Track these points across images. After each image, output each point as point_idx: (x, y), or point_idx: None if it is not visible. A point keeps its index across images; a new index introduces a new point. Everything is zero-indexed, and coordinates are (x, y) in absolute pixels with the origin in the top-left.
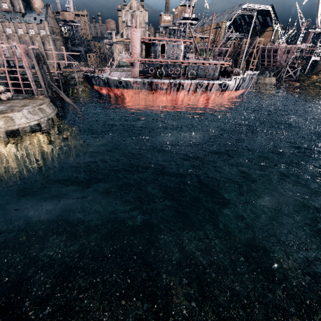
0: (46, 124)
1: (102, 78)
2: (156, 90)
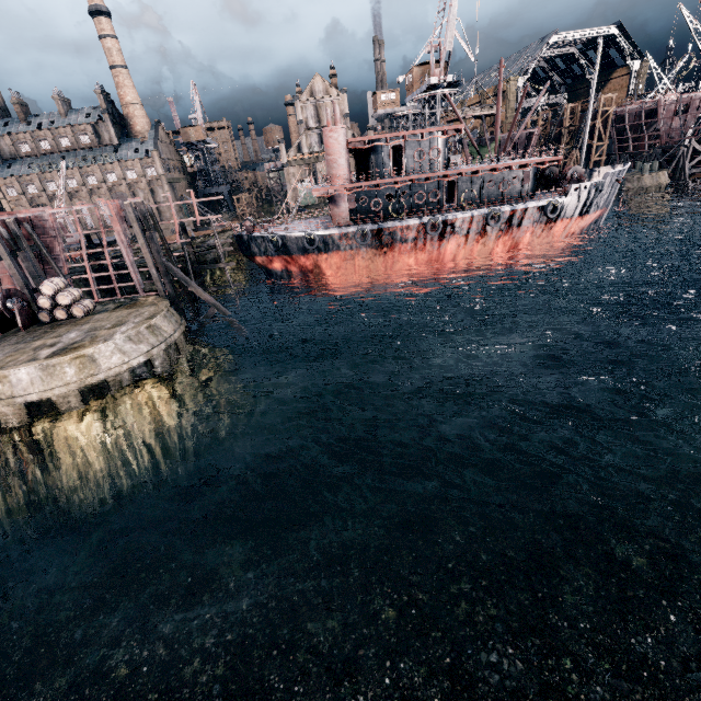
0: (165, 358)
1: (271, 239)
2: (391, 244)
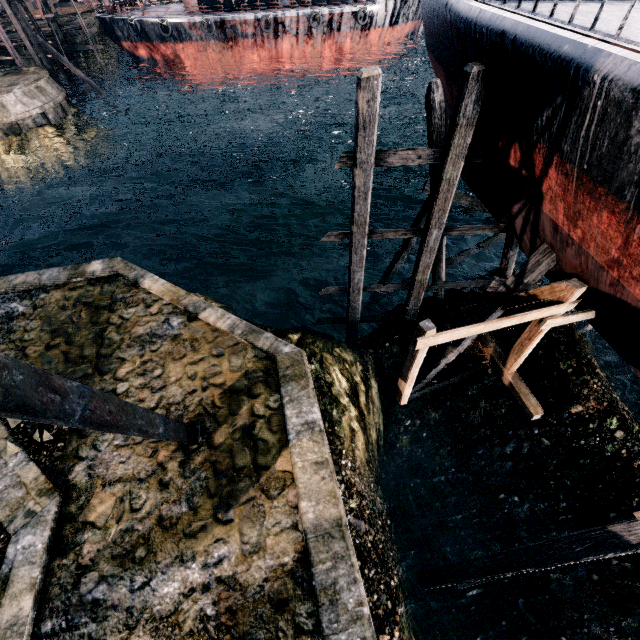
0: (55, 114)
1: (130, 23)
2: (235, 39)
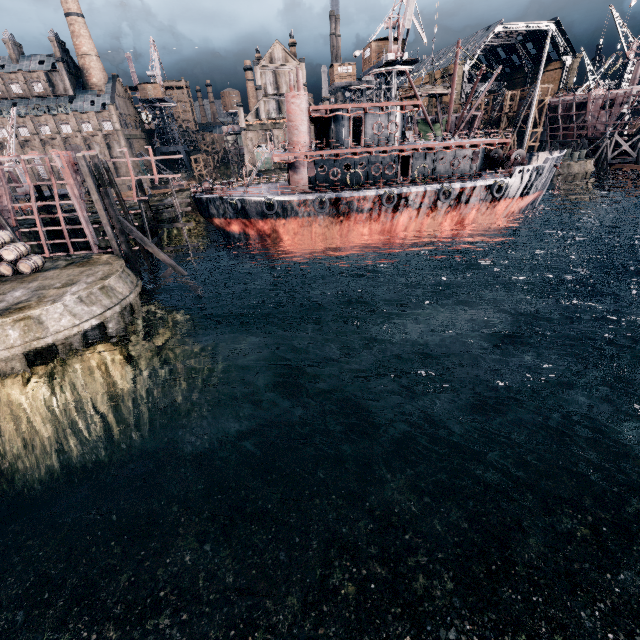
0: (119, 320)
1: (230, 201)
2: (347, 213)
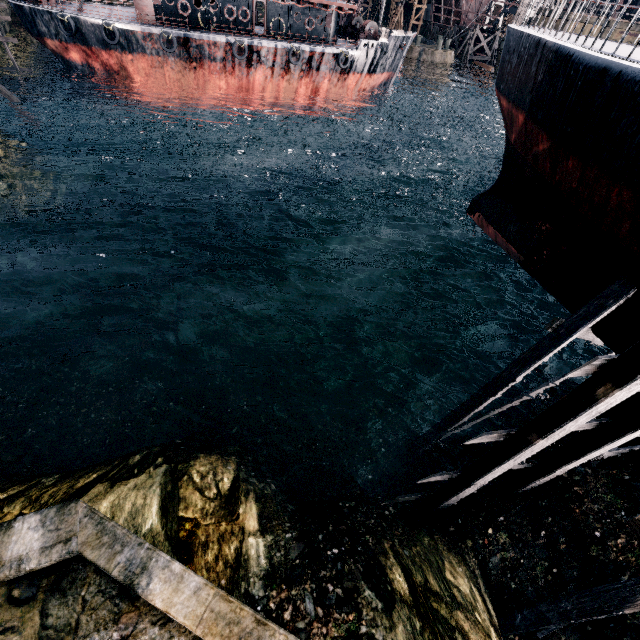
0: None
1: (61, 18)
2: (200, 60)
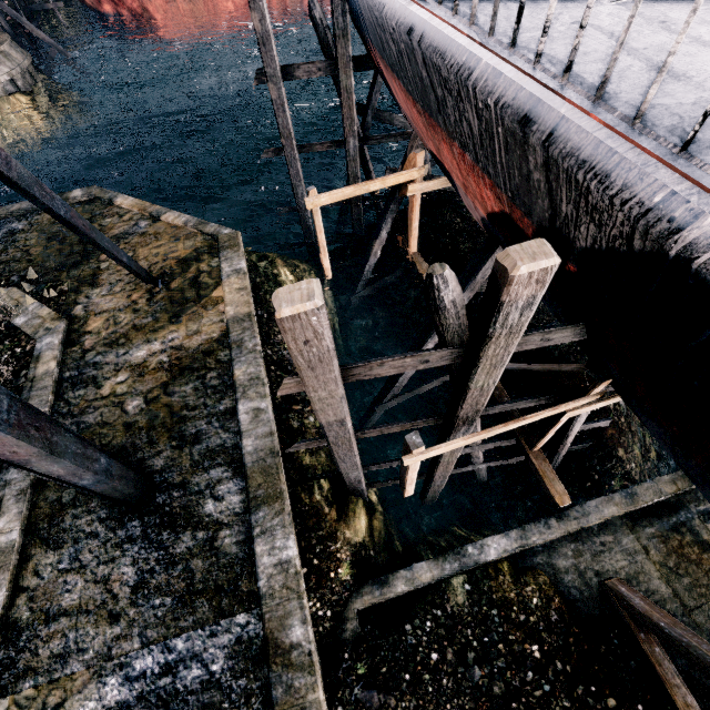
0: (24, 81)
1: None
2: None
